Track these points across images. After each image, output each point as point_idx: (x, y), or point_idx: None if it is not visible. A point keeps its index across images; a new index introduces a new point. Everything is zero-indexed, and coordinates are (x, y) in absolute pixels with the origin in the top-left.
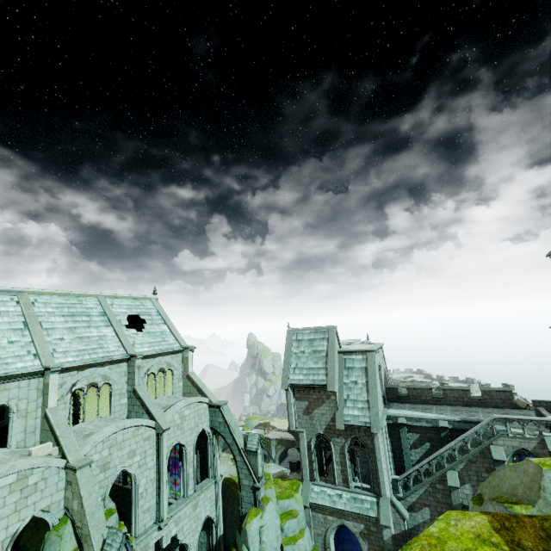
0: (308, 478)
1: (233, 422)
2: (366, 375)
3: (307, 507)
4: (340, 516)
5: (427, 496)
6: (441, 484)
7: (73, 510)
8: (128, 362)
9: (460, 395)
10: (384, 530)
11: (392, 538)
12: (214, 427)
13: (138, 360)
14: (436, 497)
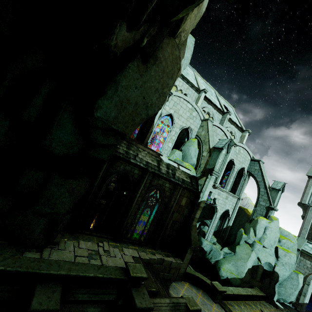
0: (305, 237)
1: (264, 173)
2: None
3: (298, 251)
4: None
5: None
6: None
7: (201, 135)
8: (222, 116)
9: None
10: None
11: None
12: (250, 171)
13: (228, 115)
14: None
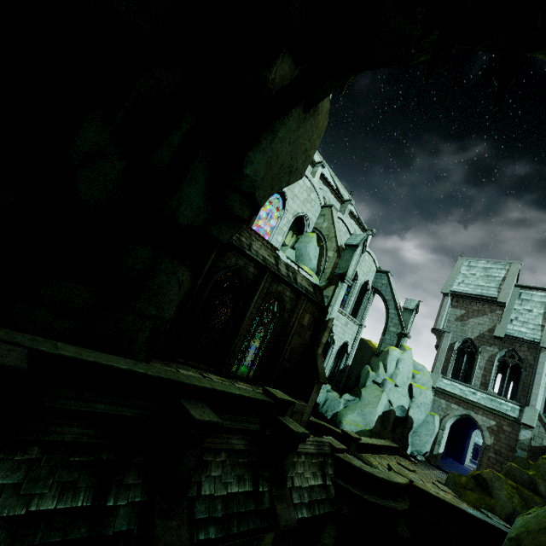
0: (439, 371)
1: (394, 288)
2: (545, 308)
3: (432, 389)
4: (467, 408)
5: None
6: None
7: (322, 227)
8: (341, 205)
9: None
10: (522, 430)
11: (530, 440)
12: (376, 286)
13: (350, 205)
14: None
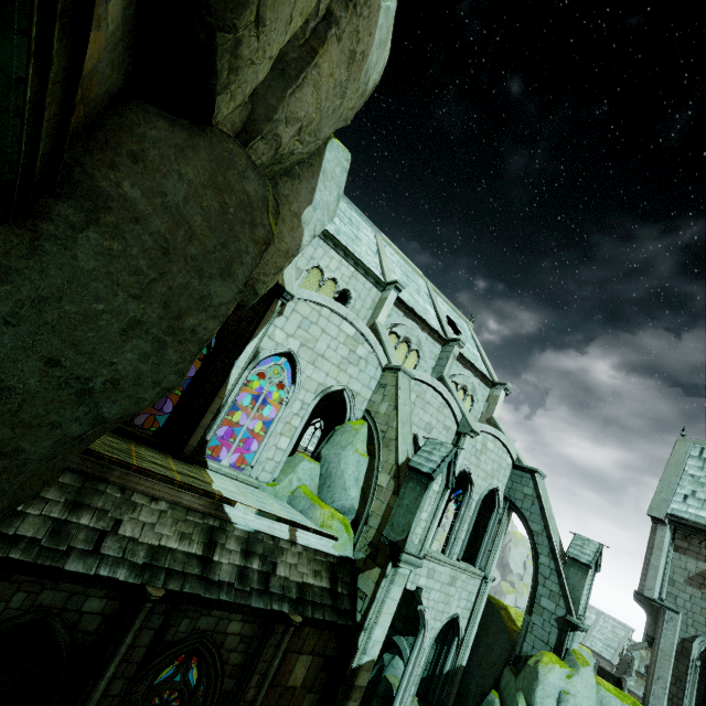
0: None
1: (548, 506)
2: None
3: None
4: None
5: None
6: None
7: (378, 412)
8: (443, 347)
9: None
10: None
11: None
12: (512, 498)
13: (457, 347)
14: None
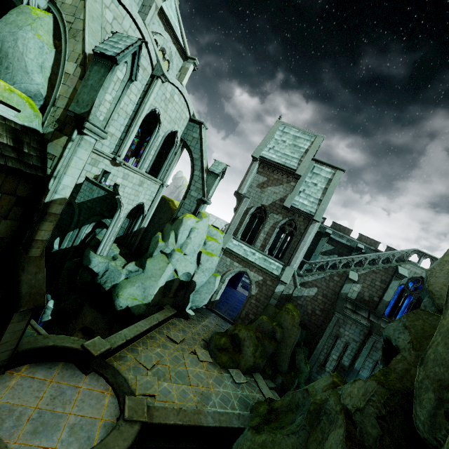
0: (232, 233)
1: (205, 146)
2: (327, 184)
3: (222, 249)
4: (246, 266)
5: (322, 281)
6: (339, 277)
7: (64, 3)
8: None
9: (370, 243)
10: (279, 285)
11: (282, 292)
12: (185, 139)
13: None
14: (328, 284)
